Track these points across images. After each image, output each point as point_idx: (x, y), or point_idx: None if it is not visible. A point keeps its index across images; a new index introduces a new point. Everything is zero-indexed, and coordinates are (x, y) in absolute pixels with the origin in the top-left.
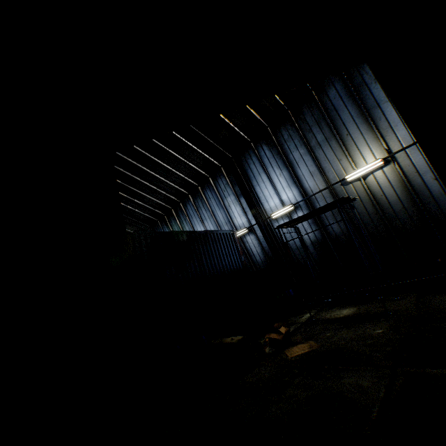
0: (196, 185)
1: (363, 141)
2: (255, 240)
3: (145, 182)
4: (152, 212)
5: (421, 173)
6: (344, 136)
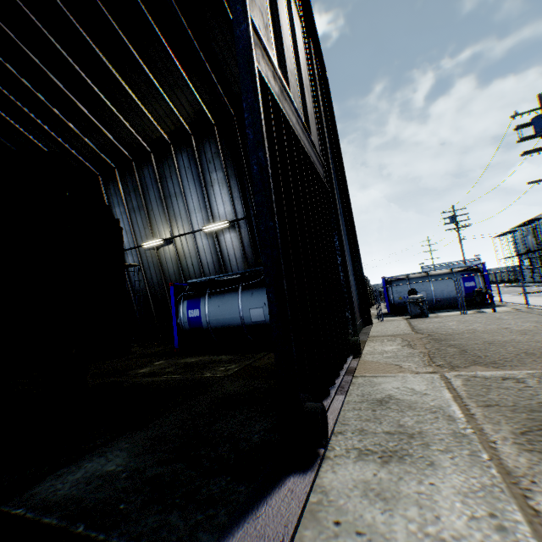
0: None
1: (160, 220)
2: None
3: None
4: None
5: (187, 257)
6: (150, 211)
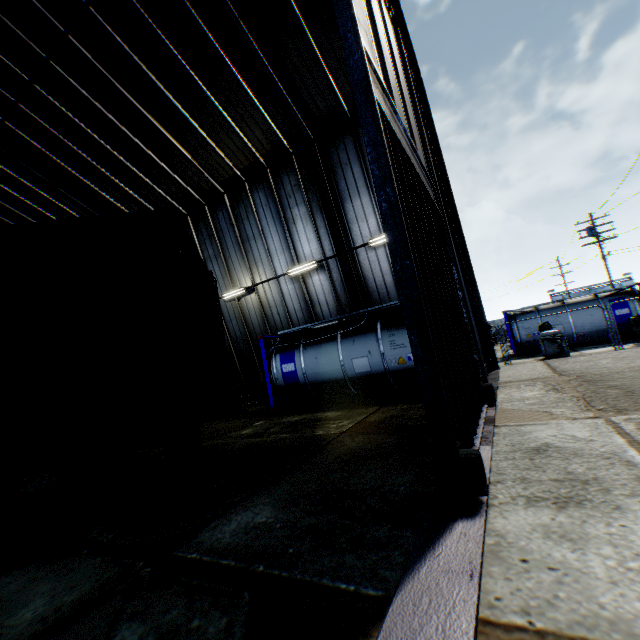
0: None
1: (239, 267)
2: None
3: None
4: None
5: (272, 306)
6: (227, 258)
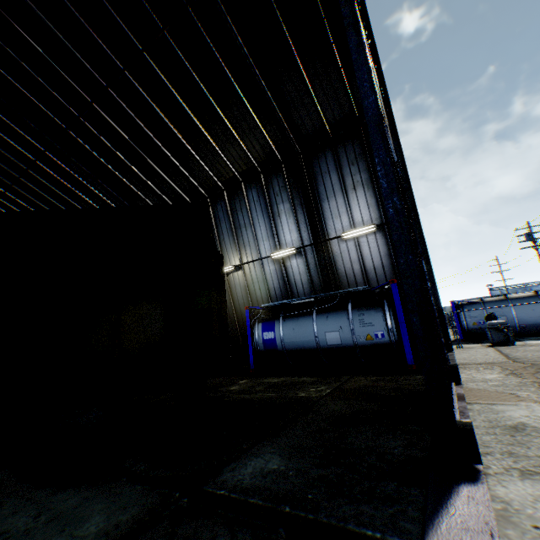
0: None
1: (230, 249)
2: None
3: None
4: None
5: (254, 282)
6: (221, 240)
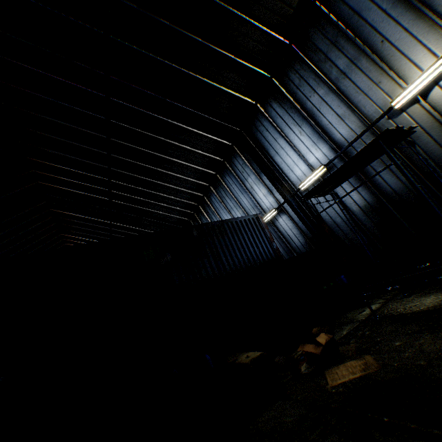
0: (214, 174)
1: (410, 41)
2: (288, 220)
3: (165, 184)
4: (182, 213)
5: None
6: (378, 46)
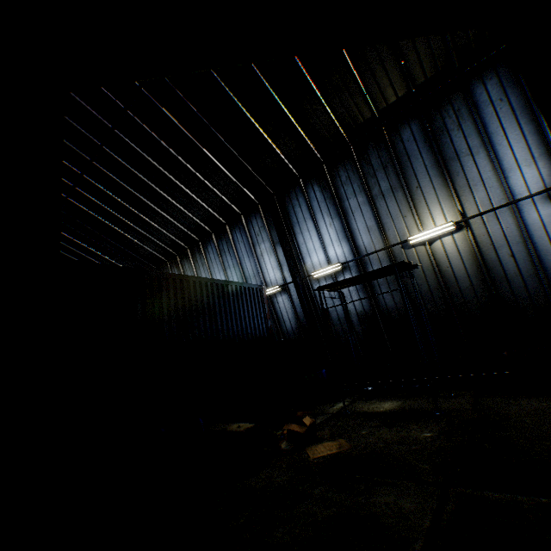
0: (223, 223)
1: (435, 198)
2: (288, 302)
3: (158, 209)
4: (162, 250)
5: (497, 246)
6: (413, 189)
